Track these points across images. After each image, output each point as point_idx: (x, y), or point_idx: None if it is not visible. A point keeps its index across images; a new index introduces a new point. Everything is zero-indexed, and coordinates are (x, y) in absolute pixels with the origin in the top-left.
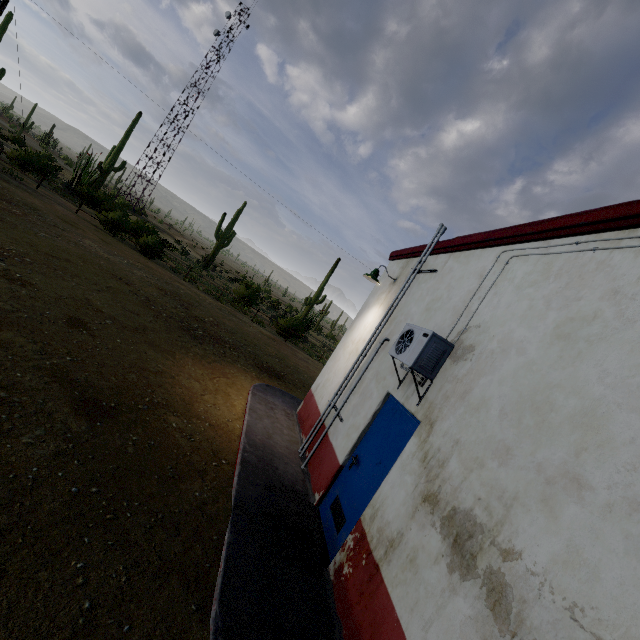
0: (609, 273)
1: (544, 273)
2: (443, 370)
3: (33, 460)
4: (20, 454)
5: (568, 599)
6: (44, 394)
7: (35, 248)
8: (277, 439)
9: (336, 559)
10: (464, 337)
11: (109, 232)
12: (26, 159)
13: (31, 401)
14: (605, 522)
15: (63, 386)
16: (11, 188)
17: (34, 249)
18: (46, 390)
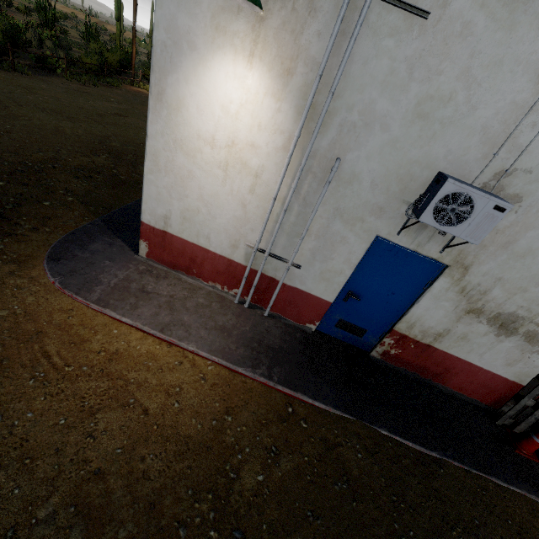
0: None
1: None
2: None
3: None
4: None
5: None
6: None
7: None
8: (225, 322)
9: (378, 350)
10: (506, 183)
11: None
12: None
13: None
14: None
15: None
16: None
17: None
18: None
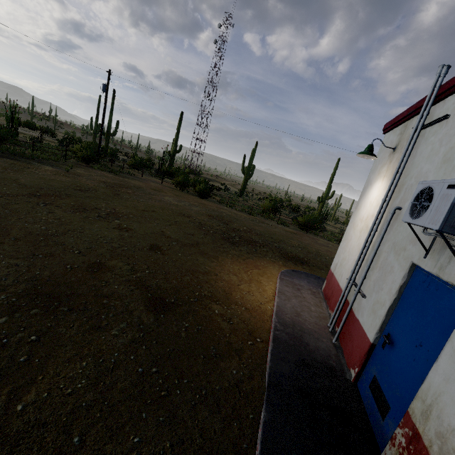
0: None
1: None
2: None
3: (116, 347)
4: (109, 343)
5: None
6: (129, 298)
7: (136, 208)
8: (305, 316)
9: (386, 453)
10: None
11: (180, 189)
12: (135, 163)
13: (121, 304)
14: None
15: (141, 291)
16: (129, 180)
17: (135, 209)
18: (131, 295)
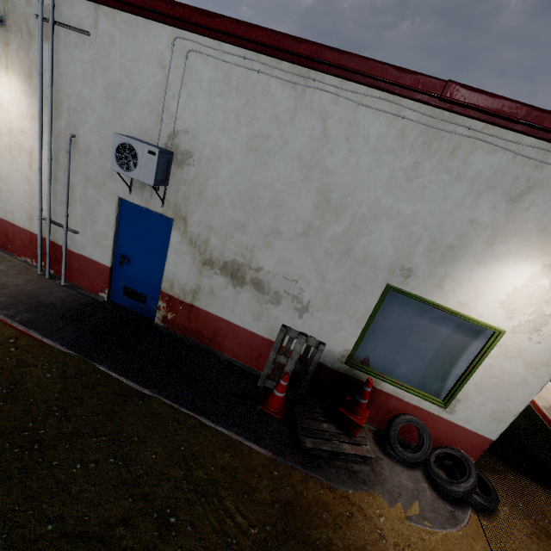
0: (271, 100)
1: (227, 84)
2: (172, 175)
3: None
4: None
5: (283, 274)
6: None
7: None
8: (10, 281)
9: (158, 316)
10: (177, 142)
11: None
12: None
13: None
14: (290, 244)
15: None
16: None
17: None
18: None
